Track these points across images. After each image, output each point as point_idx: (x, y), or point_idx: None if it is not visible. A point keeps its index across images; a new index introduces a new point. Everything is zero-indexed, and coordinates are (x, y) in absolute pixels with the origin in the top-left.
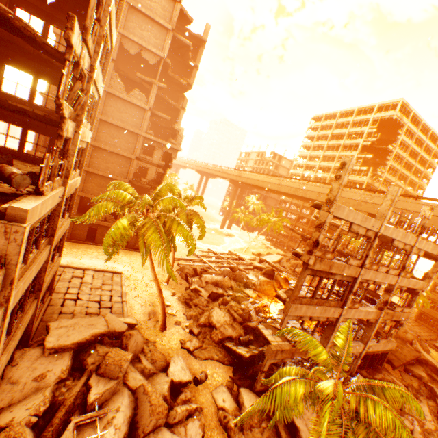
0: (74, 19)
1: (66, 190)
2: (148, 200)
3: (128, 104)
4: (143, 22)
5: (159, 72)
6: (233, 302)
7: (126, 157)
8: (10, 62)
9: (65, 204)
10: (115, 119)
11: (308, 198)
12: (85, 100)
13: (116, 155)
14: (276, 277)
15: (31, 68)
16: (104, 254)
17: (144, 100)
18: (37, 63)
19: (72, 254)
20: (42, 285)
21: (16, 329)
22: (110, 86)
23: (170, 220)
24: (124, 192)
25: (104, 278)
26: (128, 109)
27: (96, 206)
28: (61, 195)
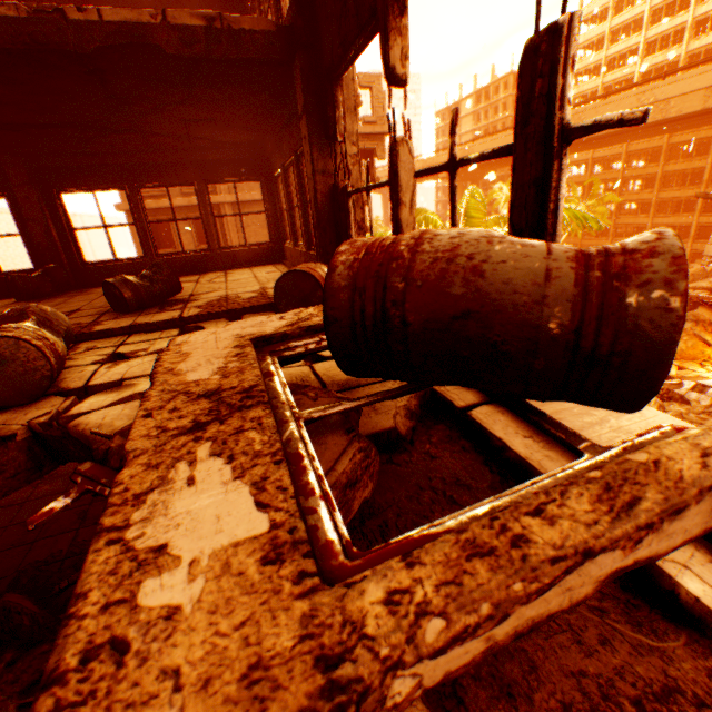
0: None
1: None
2: None
3: None
4: None
5: None
6: (674, 406)
7: None
8: None
9: None
10: None
11: (674, 118)
12: None
13: None
14: (697, 316)
15: None
16: None
17: None
18: None
19: None
20: None
21: None
22: None
23: None
24: None
25: None
26: None
27: None
28: None
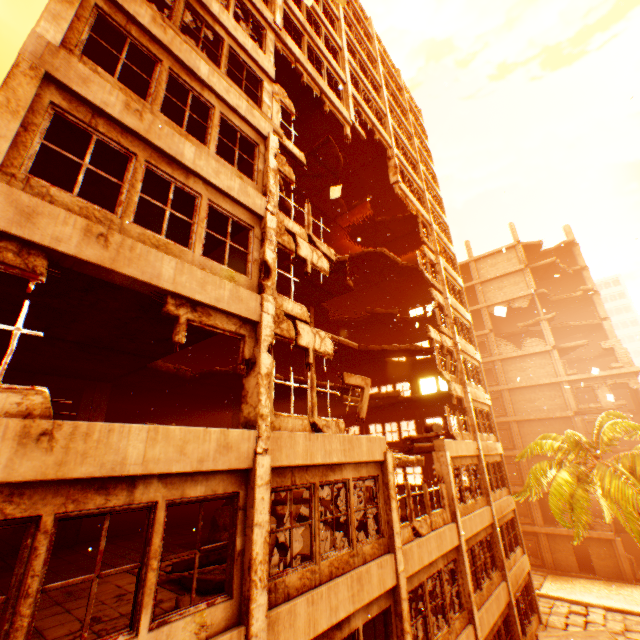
0: (427, 326)
1: (478, 444)
2: (573, 434)
3: (525, 357)
4: (497, 284)
5: (538, 307)
6: None
7: (560, 417)
8: (420, 376)
9: (493, 472)
10: (521, 380)
11: None
12: (459, 366)
13: (546, 421)
14: None
15: (431, 372)
16: (619, 593)
17: (539, 343)
18: (432, 367)
19: (563, 589)
20: (501, 561)
21: (488, 594)
22: (499, 353)
23: (636, 458)
24: (547, 440)
25: (624, 622)
26: (528, 363)
27: (529, 472)
28: (474, 447)
